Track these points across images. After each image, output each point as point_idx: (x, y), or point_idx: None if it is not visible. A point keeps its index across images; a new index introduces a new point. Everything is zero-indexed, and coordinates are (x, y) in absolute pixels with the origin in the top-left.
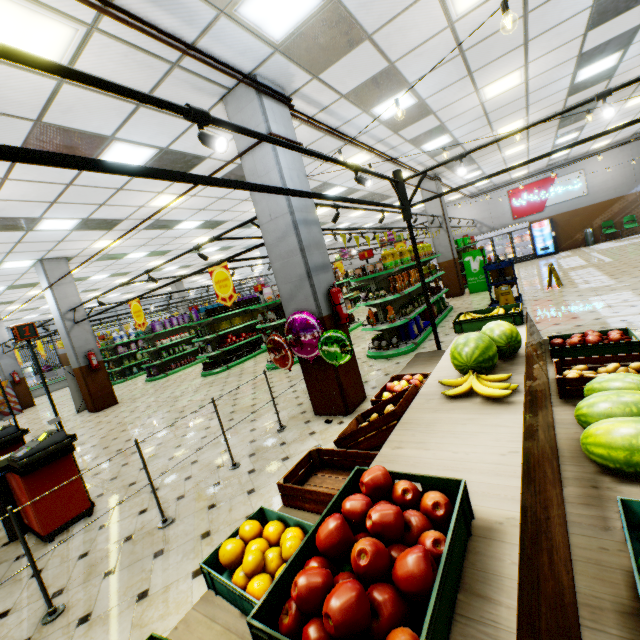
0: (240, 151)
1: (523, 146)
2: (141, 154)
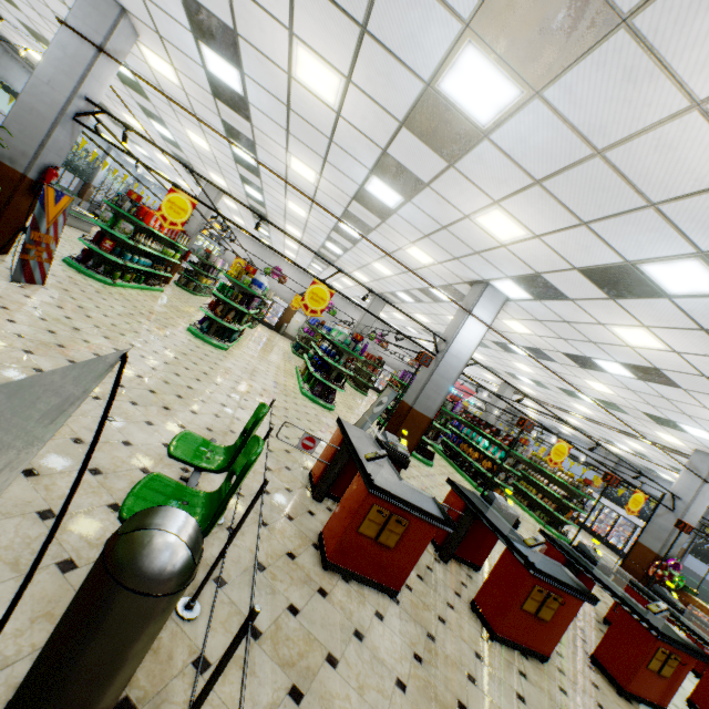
0: (708, 480)
1: (533, 405)
2: (693, 432)
